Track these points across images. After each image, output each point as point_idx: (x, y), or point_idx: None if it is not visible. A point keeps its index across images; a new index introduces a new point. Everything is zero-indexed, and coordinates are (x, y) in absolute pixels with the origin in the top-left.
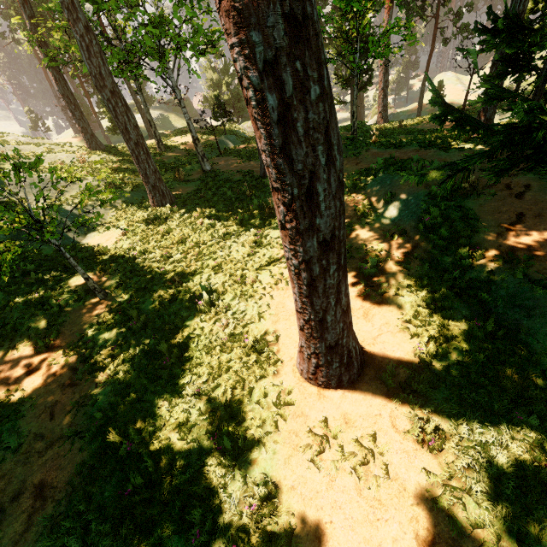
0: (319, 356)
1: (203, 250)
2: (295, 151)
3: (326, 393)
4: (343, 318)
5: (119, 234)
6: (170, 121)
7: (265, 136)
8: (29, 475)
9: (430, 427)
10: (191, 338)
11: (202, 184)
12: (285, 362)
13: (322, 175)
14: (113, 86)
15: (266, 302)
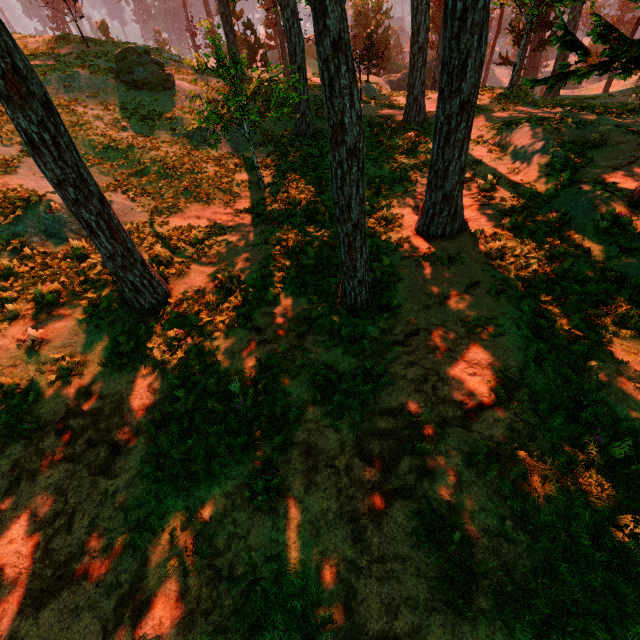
0: (436, 205)
1: None
2: (463, 37)
3: (432, 239)
4: (459, 173)
5: (268, 152)
6: None
7: (450, 27)
8: (239, 254)
9: (496, 247)
10: None
11: None
12: (406, 228)
13: (473, 54)
14: (294, 6)
15: (396, 200)
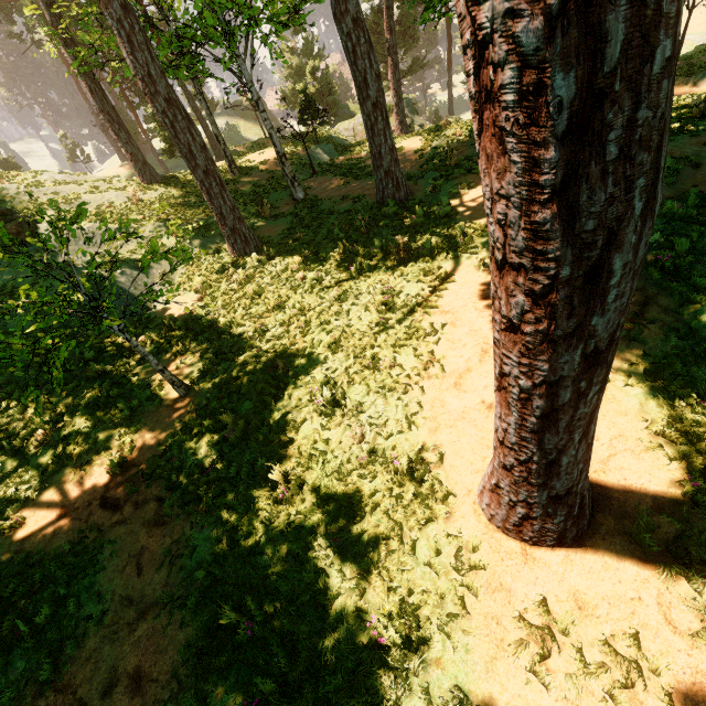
0: (532, 507)
1: (311, 319)
2: (587, 195)
3: (535, 553)
4: (585, 456)
5: (194, 300)
6: (239, 132)
7: (520, 167)
8: (120, 659)
9: None
10: (313, 455)
11: (295, 219)
12: (460, 498)
13: (629, 237)
14: (168, 92)
15: (415, 399)
